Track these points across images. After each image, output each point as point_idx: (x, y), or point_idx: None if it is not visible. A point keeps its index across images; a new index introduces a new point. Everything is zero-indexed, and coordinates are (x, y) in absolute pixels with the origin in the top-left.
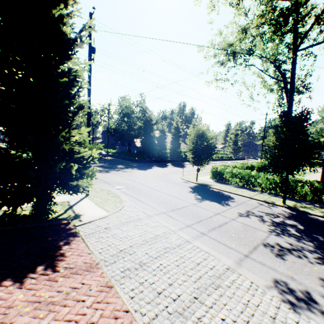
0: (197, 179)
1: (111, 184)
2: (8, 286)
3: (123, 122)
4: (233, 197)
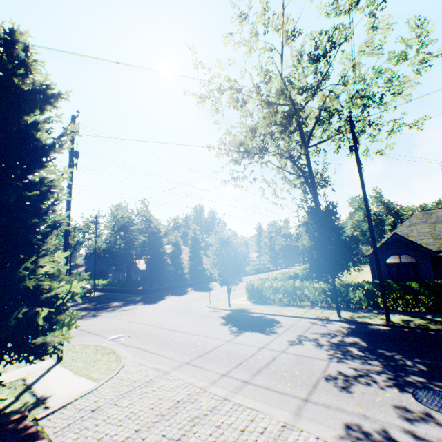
0: (230, 304)
1: (101, 334)
2: None
3: (118, 238)
4: (279, 320)
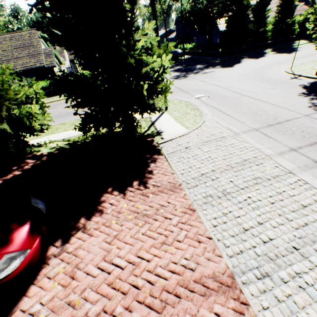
0: None
1: (189, 93)
2: (116, 196)
3: None
4: None
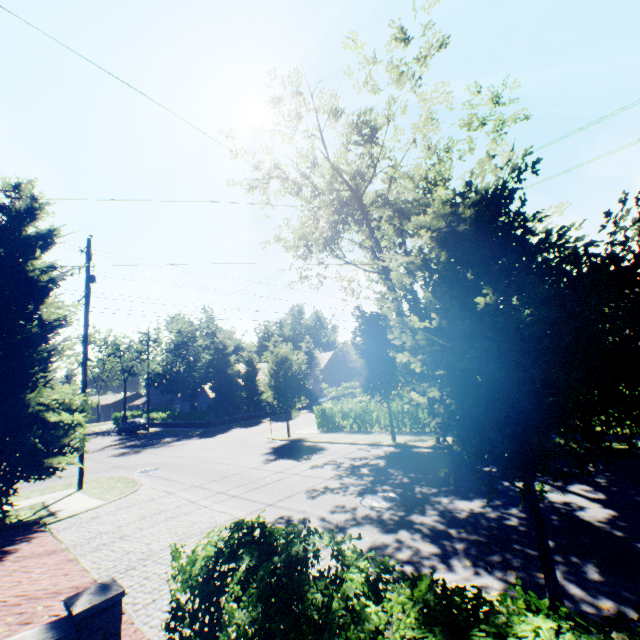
0: (294, 433)
1: (133, 468)
2: None
3: (177, 359)
4: (327, 448)
